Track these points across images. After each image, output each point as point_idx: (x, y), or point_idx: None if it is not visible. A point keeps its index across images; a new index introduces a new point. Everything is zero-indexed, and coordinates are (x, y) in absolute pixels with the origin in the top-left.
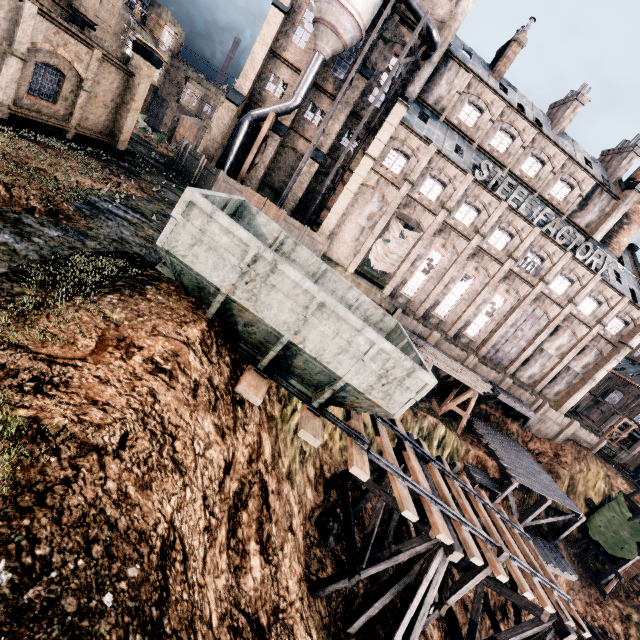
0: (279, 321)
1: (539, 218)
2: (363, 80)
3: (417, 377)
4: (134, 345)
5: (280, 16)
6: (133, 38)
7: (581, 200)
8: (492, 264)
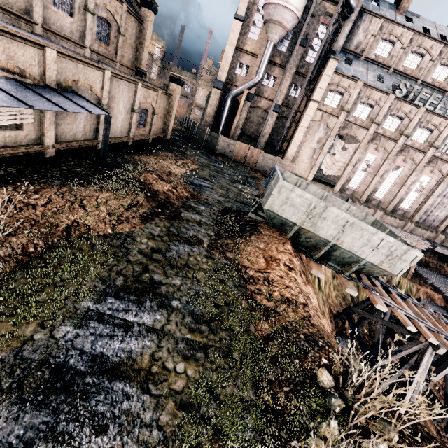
0: (328, 235)
1: None
2: (301, 48)
3: (410, 253)
4: (276, 259)
5: (240, 24)
6: None
7: None
8: (417, 154)
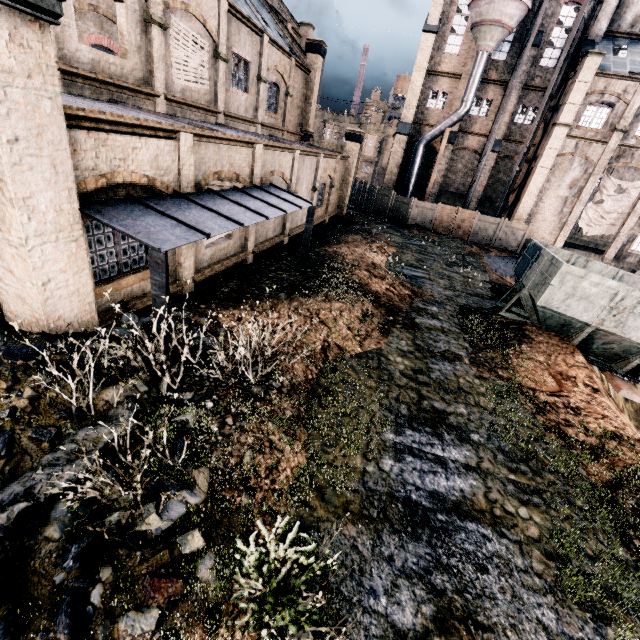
0: None
1: None
2: (531, 50)
3: None
4: (569, 376)
5: (431, 38)
6: None
7: None
8: None
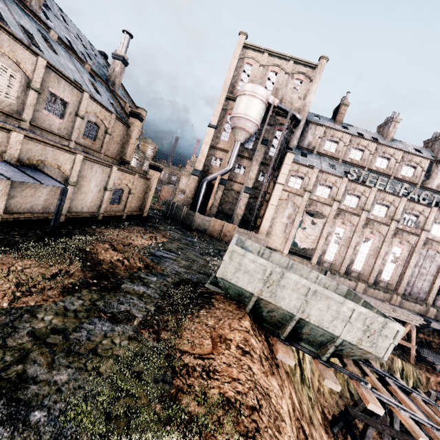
0: (291, 306)
1: (402, 191)
2: (263, 146)
3: (389, 327)
4: (227, 339)
5: (213, 130)
6: (135, 156)
7: (425, 173)
8: (381, 227)
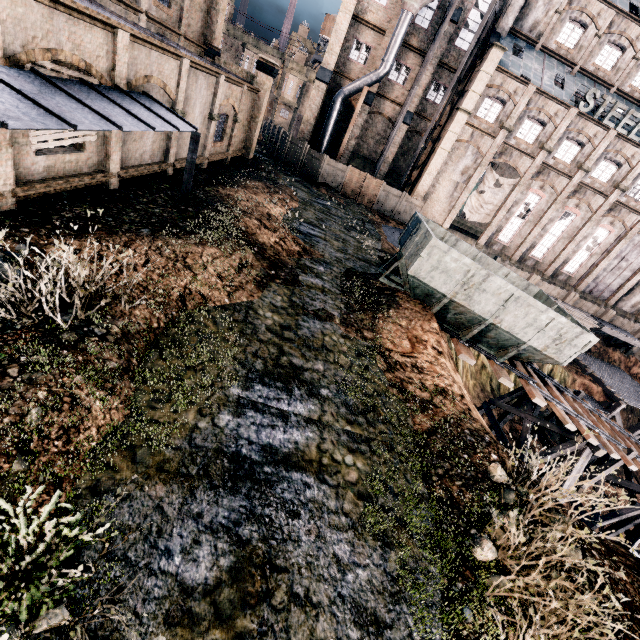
0: (485, 311)
1: None
2: (450, 25)
3: (583, 338)
4: (422, 340)
5: None
6: None
7: None
8: (595, 198)
